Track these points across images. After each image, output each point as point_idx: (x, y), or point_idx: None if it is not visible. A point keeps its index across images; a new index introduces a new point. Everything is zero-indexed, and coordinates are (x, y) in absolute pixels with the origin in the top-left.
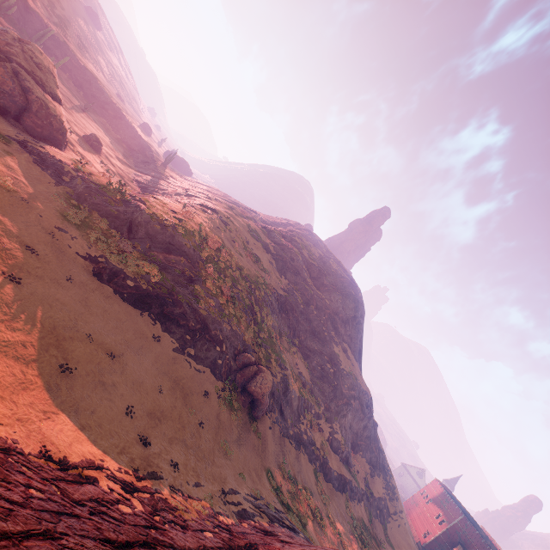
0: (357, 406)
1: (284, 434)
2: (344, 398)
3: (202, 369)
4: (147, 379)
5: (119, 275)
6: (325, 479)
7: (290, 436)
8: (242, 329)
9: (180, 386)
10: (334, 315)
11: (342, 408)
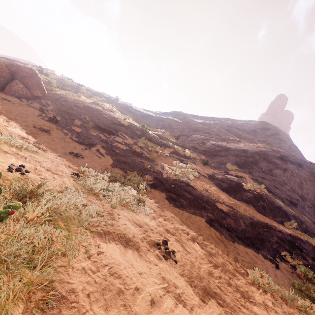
0: (297, 171)
1: (52, 122)
2: (252, 155)
3: None
4: None
5: None
6: (171, 202)
7: (71, 131)
8: None
9: None
10: (230, 128)
11: (252, 164)
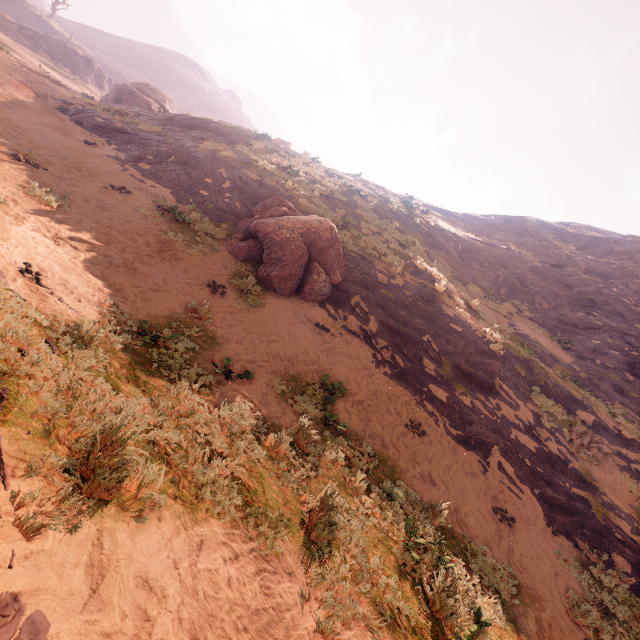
0: None
1: (399, 378)
2: None
3: (151, 184)
4: None
5: (88, 113)
6: None
7: (433, 400)
8: (297, 194)
9: (60, 155)
10: None
11: None
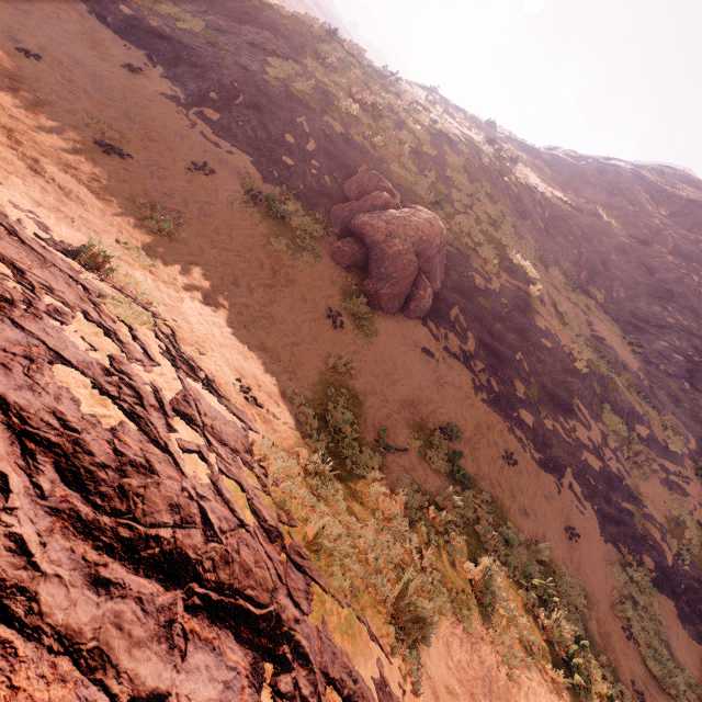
0: None
1: (494, 404)
2: None
3: (227, 147)
4: (2, 25)
5: None
6: (684, 625)
7: (521, 425)
8: (386, 155)
9: (122, 112)
10: None
11: None
